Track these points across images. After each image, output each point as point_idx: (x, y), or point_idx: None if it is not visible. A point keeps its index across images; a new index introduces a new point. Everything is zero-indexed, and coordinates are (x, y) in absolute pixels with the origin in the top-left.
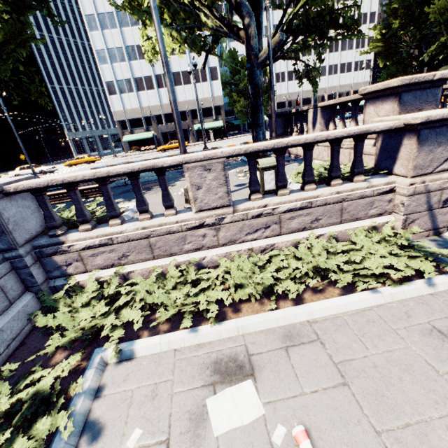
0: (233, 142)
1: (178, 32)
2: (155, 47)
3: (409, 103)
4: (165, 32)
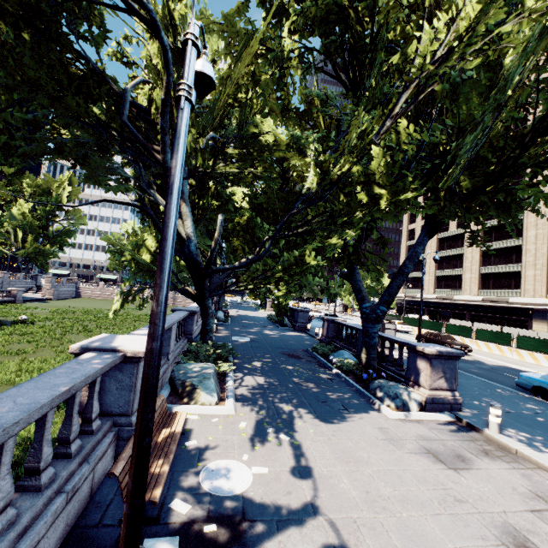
0: None
1: None
2: None
3: None
4: None
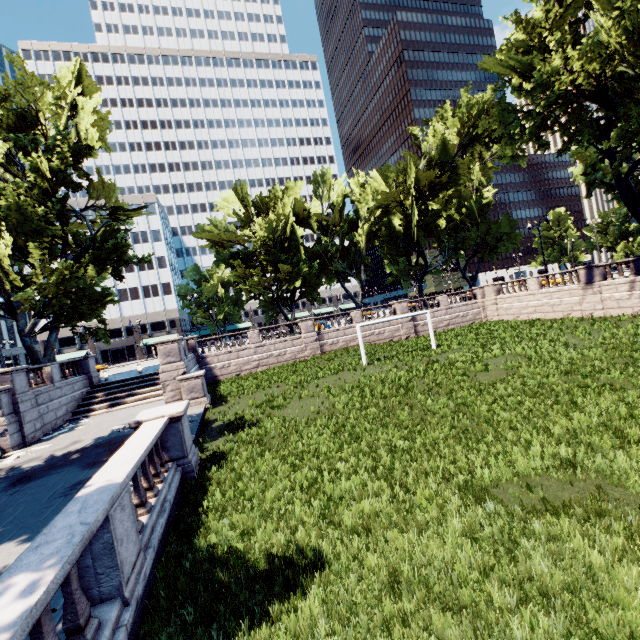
0: (150, 363)
1: None
2: None
3: None
4: None
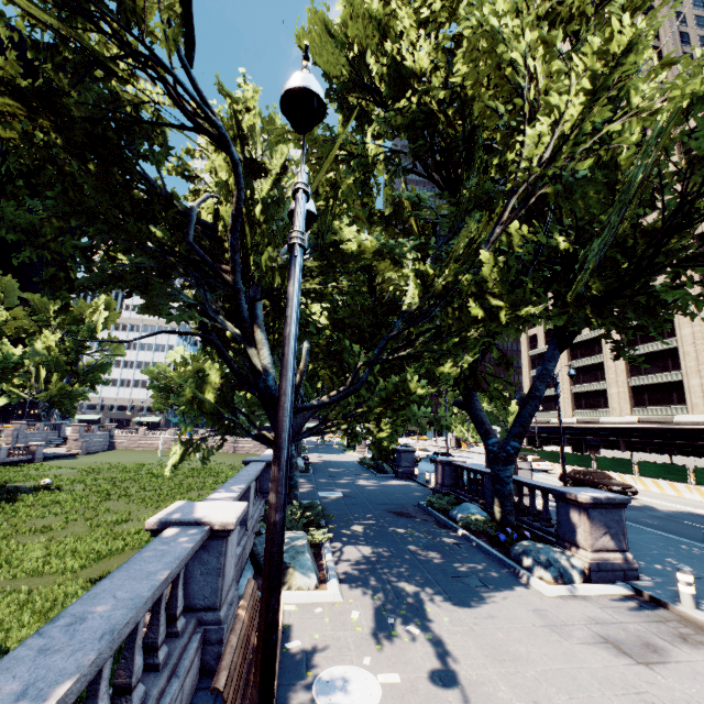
0: None
1: (11, 399)
2: (15, 398)
3: (15, 426)
4: (6, 399)
